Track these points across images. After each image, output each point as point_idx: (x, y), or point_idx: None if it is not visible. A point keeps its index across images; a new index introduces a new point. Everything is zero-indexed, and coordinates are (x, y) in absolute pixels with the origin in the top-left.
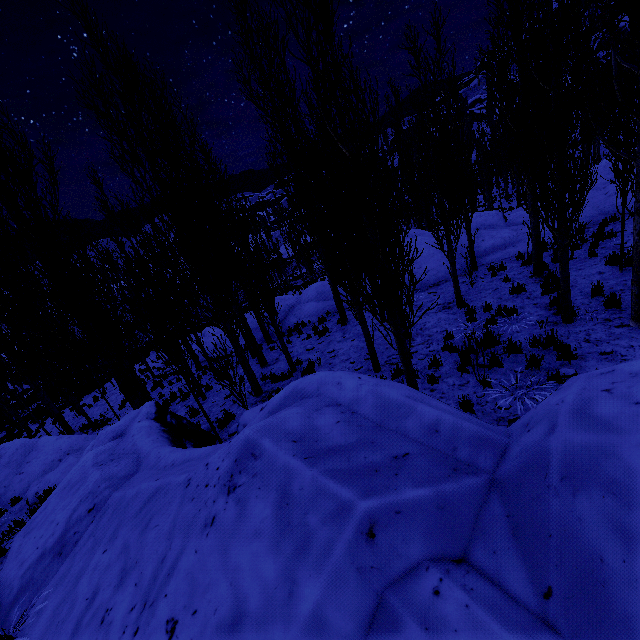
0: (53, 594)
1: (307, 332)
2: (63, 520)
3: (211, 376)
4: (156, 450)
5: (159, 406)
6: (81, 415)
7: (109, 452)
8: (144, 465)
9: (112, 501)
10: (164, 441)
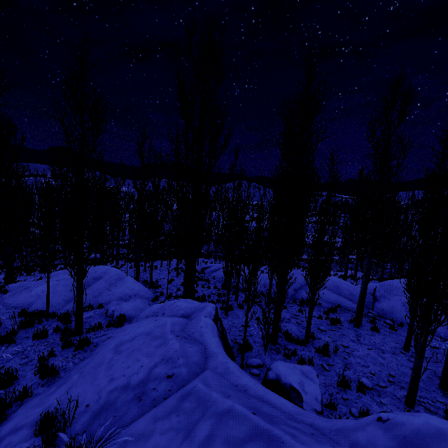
0: (134, 447)
1: (317, 311)
2: (146, 366)
3: (232, 299)
4: (223, 357)
5: (217, 311)
6: (145, 272)
7: (181, 327)
8: (212, 364)
9: (195, 389)
10: (222, 348)
